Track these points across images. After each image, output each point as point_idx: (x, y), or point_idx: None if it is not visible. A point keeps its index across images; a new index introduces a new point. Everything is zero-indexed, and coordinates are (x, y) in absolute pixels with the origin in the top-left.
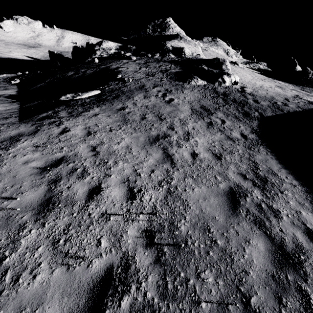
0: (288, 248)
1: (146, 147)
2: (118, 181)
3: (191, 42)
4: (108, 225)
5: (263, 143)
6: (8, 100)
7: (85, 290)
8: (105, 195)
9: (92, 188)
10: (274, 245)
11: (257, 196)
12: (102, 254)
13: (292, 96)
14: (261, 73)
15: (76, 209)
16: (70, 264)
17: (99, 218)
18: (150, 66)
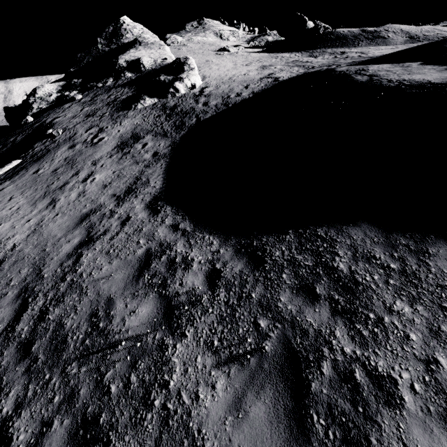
0: (97, 235)
1: (37, 203)
2: None
3: (155, 44)
4: None
5: (170, 154)
6: None
7: None
8: None
9: None
10: (87, 237)
11: (109, 208)
12: None
13: (260, 78)
14: (264, 50)
15: None
16: None
17: None
18: (96, 102)
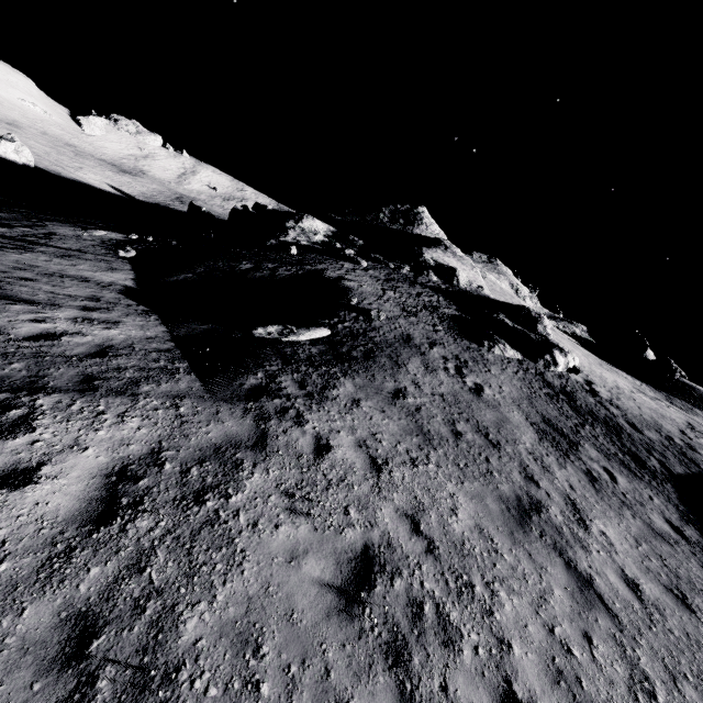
0: None
1: (519, 539)
2: (540, 673)
3: (466, 261)
4: None
5: None
6: (133, 306)
7: None
8: None
9: (499, 698)
10: None
11: None
12: None
13: (685, 424)
14: (584, 346)
15: None
16: None
17: None
18: (400, 290)
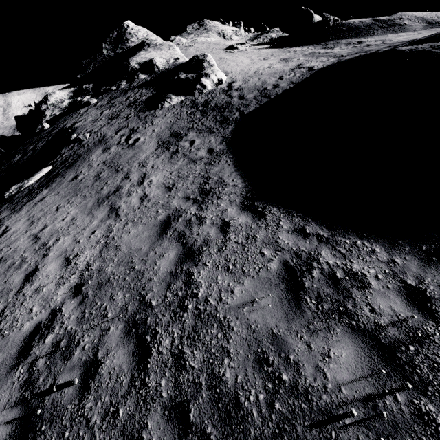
0: (196, 246)
1: (93, 211)
2: (56, 256)
3: (164, 45)
4: (41, 295)
5: (229, 150)
6: None
7: (17, 344)
8: (41, 273)
9: (28, 272)
10: (184, 249)
11: (191, 213)
12: (33, 317)
13: (291, 69)
14: (272, 46)
15: (11, 295)
16: (5, 334)
17: (32, 293)
18: (115, 104)
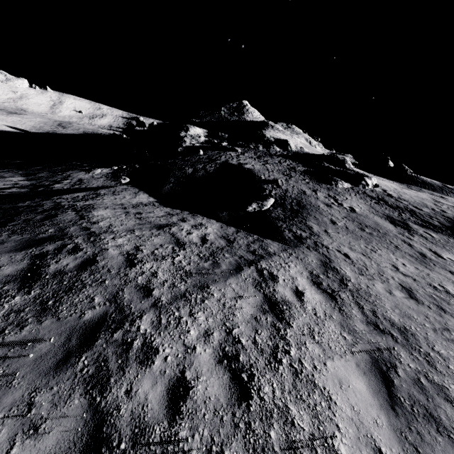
0: None
1: (430, 268)
2: None
3: (286, 132)
4: None
5: None
6: (184, 213)
7: None
8: None
9: None
10: None
11: None
12: None
13: (432, 200)
14: (357, 168)
15: None
16: None
17: None
18: (270, 162)
